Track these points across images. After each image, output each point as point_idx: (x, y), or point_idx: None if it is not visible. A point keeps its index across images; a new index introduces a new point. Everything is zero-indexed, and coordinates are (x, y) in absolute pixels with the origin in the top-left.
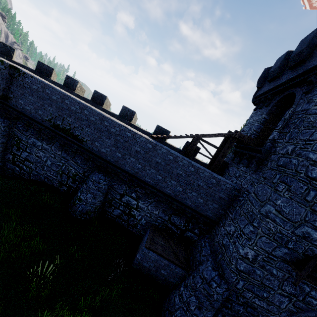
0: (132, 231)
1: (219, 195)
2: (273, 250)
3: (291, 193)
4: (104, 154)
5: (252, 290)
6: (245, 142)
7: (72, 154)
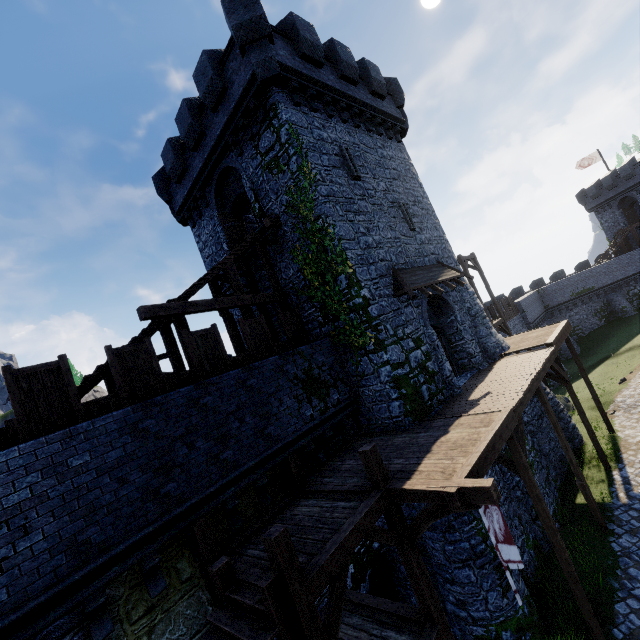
0: None
1: None
2: None
3: None
4: (606, 283)
5: None
6: None
7: (591, 300)
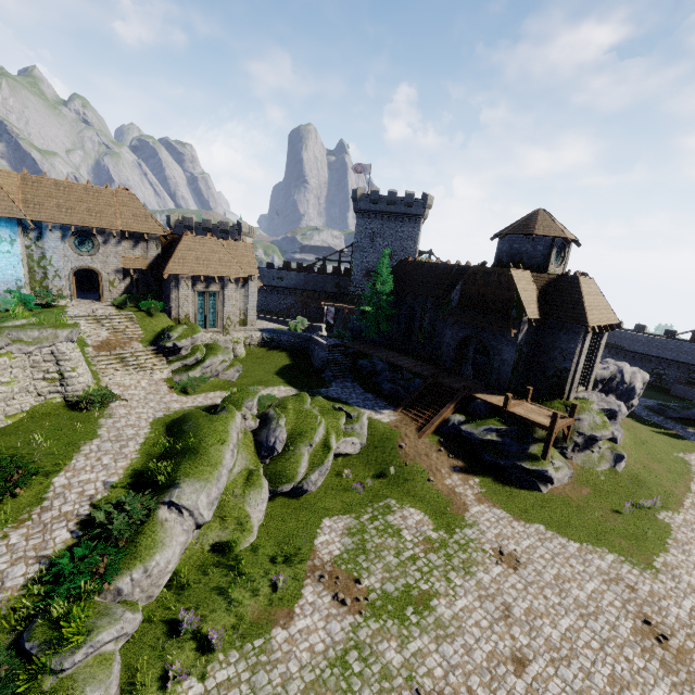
0: (665, 387)
1: None
2: None
3: None
4: (637, 350)
5: None
6: None
7: (616, 355)
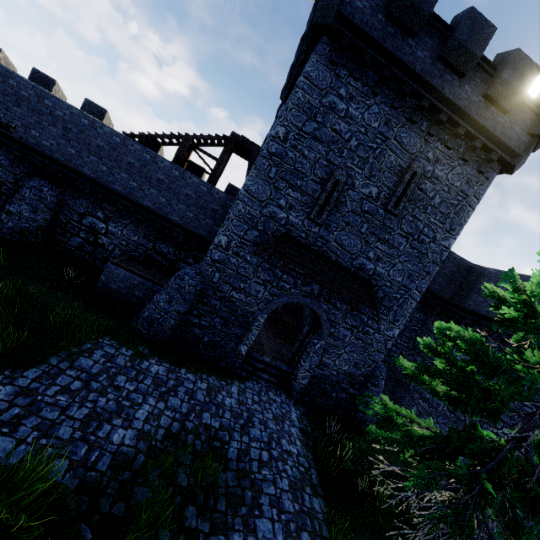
0: (101, 268)
1: (212, 208)
2: (245, 234)
3: (256, 171)
4: (48, 149)
5: (229, 282)
6: (240, 144)
7: None
